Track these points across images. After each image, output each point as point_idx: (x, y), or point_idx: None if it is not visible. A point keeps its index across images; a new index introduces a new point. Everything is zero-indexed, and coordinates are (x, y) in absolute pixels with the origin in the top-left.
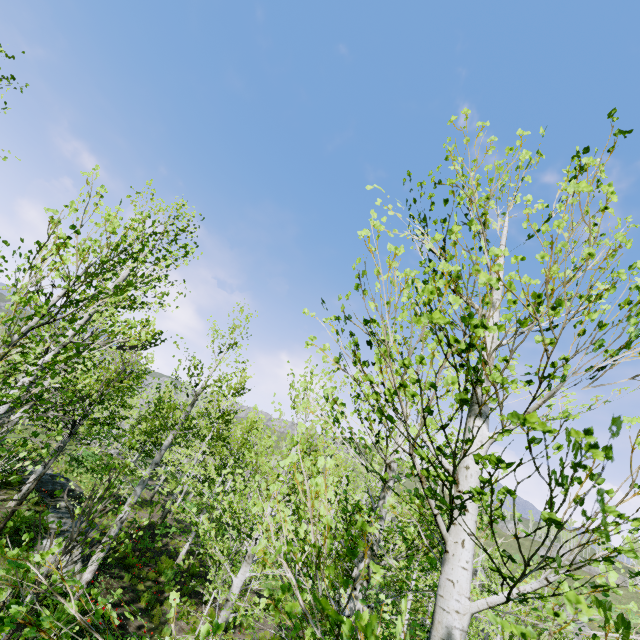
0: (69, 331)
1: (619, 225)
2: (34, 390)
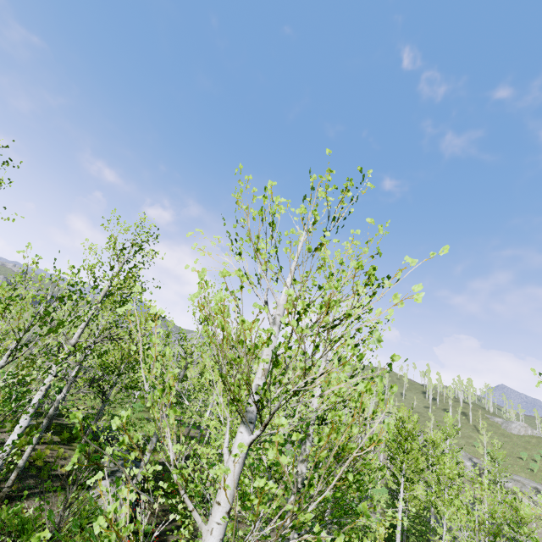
0: (75, 334)
1: (380, 231)
2: (20, 403)
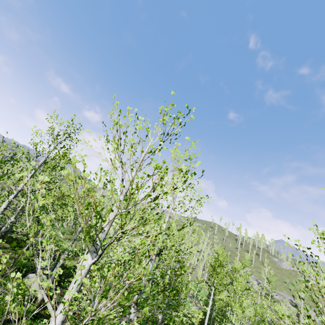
0: (21, 184)
1: (193, 145)
2: None
